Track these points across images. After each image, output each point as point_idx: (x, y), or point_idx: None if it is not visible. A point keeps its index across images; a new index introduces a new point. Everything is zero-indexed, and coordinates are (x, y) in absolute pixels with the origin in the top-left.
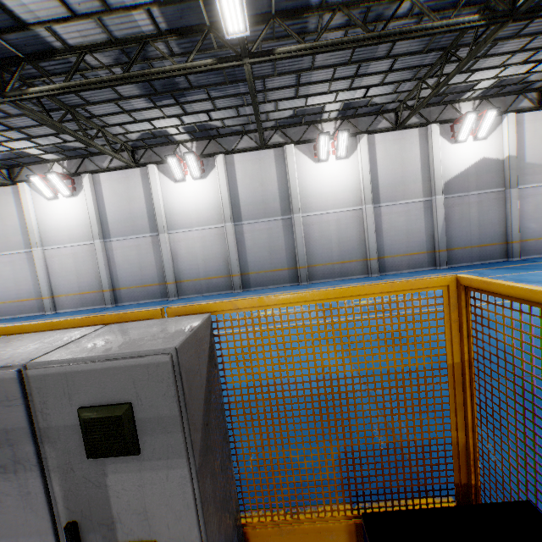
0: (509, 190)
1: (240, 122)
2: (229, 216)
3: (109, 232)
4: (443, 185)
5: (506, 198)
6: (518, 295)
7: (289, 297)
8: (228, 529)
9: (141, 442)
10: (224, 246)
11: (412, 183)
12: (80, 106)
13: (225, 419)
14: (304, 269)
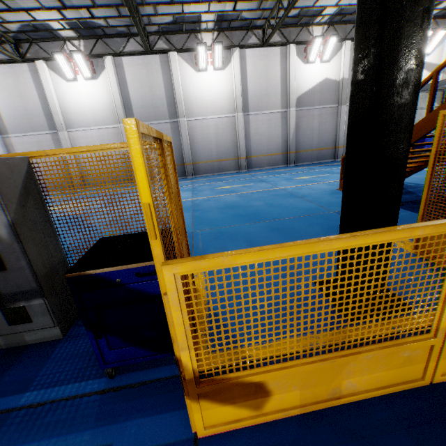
0: (340, 107)
1: (124, 23)
2: (122, 117)
3: (7, 128)
4: (296, 99)
5: (338, 113)
6: None
7: (77, 149)
8: (51, 260)
9: None
10: None
11: (274, 96)
12: None
13: (49, 215)
14: (190, 166)
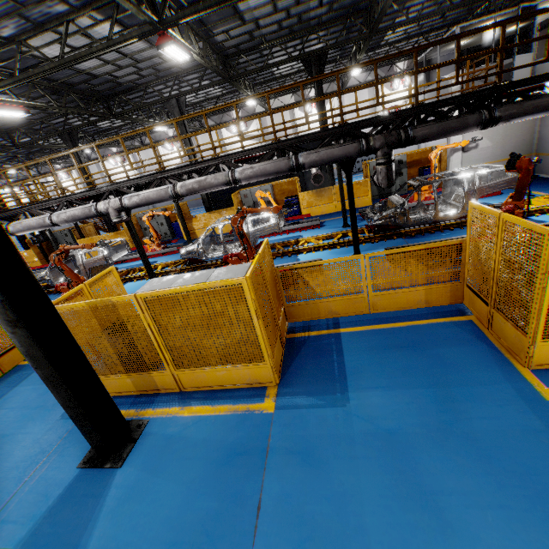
0: None
1: None
2: None
3: None
4: None
5: None
6: None
7: None
8: None
9: None
10: None
11: None
12: None
13: None
14: None
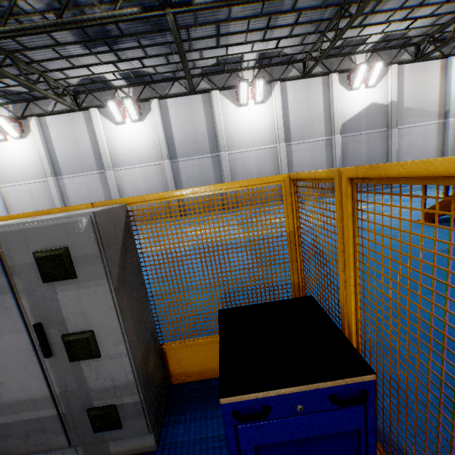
0: (391, 130)
1: (171, 69)
2: (165, 154)
3: (60, 170)
4: (341, 126)
5: (388, 137)
6: (307, 177)
7: (180, 192)
8: (145, 336)
9: (77, 271)
10: (163, 180)
11: (317, 124)
12: (18, 51)
13: (142, 274)
14: (231, 198)
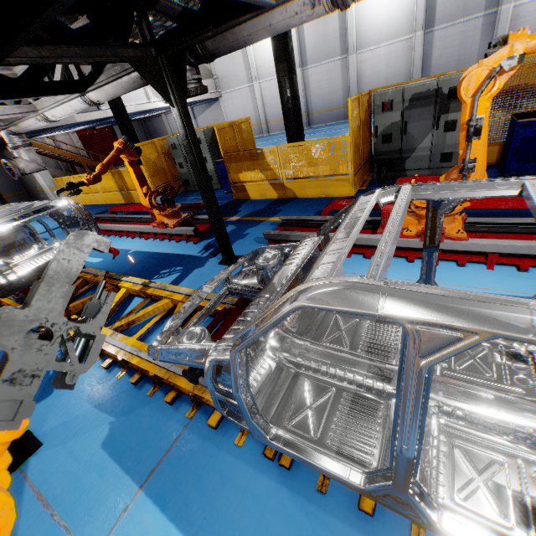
0: None
1: None
2: (420, 23)
3: (306, 60)
4: None
5: None
6: None
7: None
8: None
9: None
10: (409, 61)
11: None
12: None
13: None
14: None
